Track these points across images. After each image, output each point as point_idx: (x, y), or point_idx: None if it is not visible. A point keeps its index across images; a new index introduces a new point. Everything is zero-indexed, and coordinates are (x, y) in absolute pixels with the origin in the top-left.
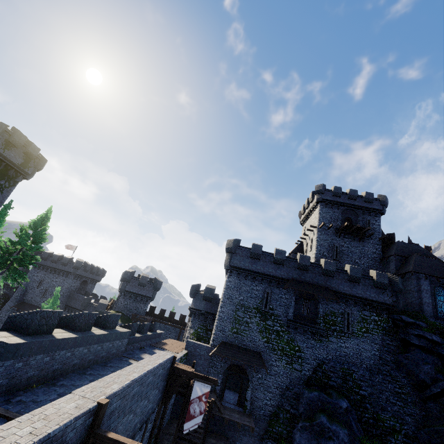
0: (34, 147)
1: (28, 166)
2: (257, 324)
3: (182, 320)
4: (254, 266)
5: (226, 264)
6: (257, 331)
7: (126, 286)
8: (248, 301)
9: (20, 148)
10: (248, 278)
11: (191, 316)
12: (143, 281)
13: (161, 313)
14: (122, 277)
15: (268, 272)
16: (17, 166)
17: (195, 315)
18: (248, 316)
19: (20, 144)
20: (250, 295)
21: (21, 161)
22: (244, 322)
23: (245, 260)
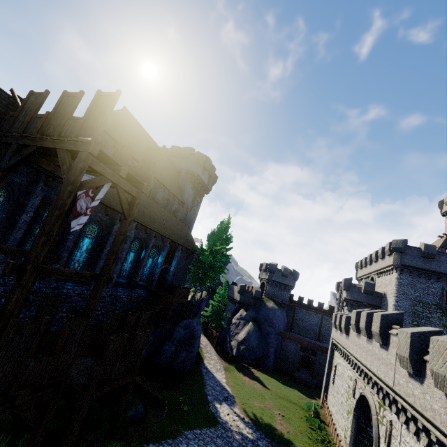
0: (214, 168)
1: (209, 183)
2: (439, 319)
3: (320, 307)
4: (428, 265)
5: (396, 263)
6: (440, 325)
7: (272, 276)
8: (425, 297)
9: (207, 171)
10: (421, 276)
11: (347, 306)
12: (285, 272)
13: (299, 300)
14: (268, 269)
15: (445, 271)
16: (205, 185)
17: (352, 305)
18: (427, 311)
19: (209, 168)
20: (426, 292)
21: (207, 181)
22: (424, 316)
23: (416, 259)
